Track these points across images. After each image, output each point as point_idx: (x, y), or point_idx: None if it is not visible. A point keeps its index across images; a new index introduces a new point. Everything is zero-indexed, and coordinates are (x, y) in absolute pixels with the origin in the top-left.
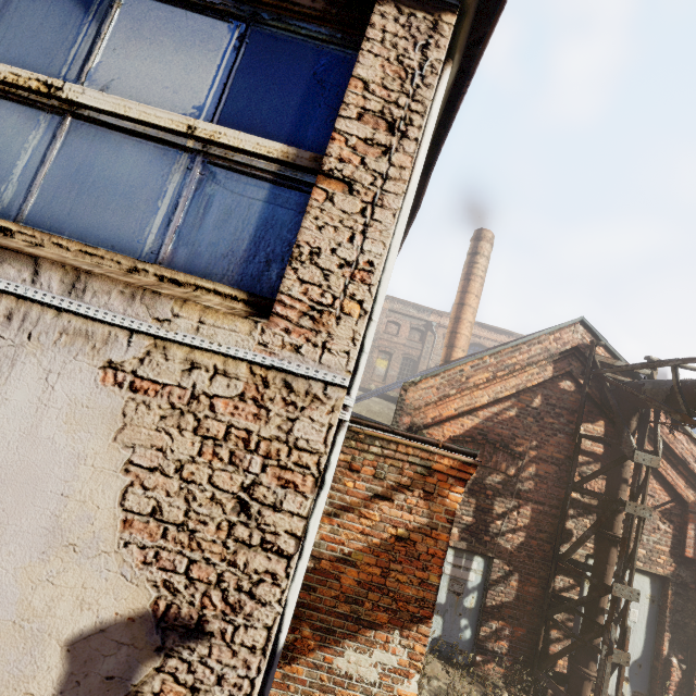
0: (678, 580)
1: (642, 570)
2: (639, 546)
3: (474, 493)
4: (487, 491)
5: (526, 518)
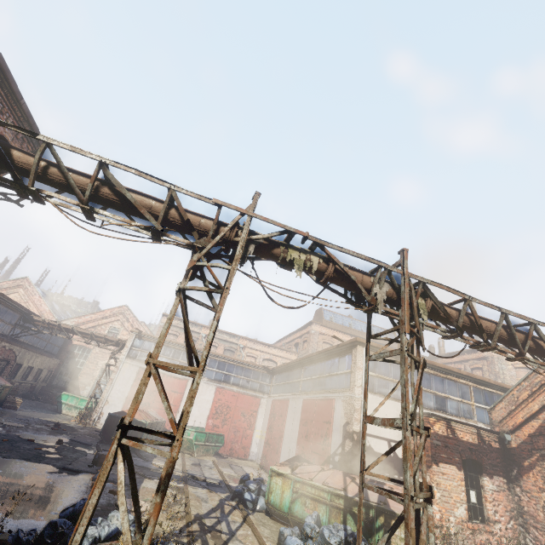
0: None
1: None
2: None
3: None
4: None
5: None
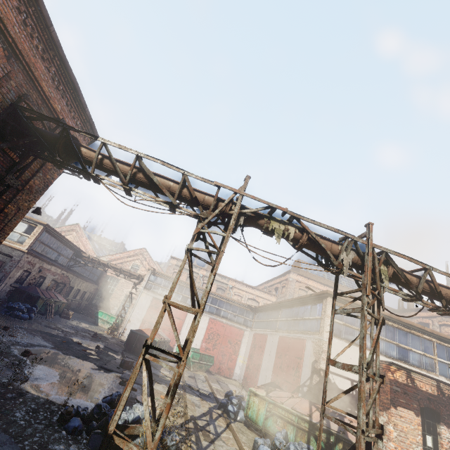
0: None
1: None
2: None
3: None
4: None
5: None
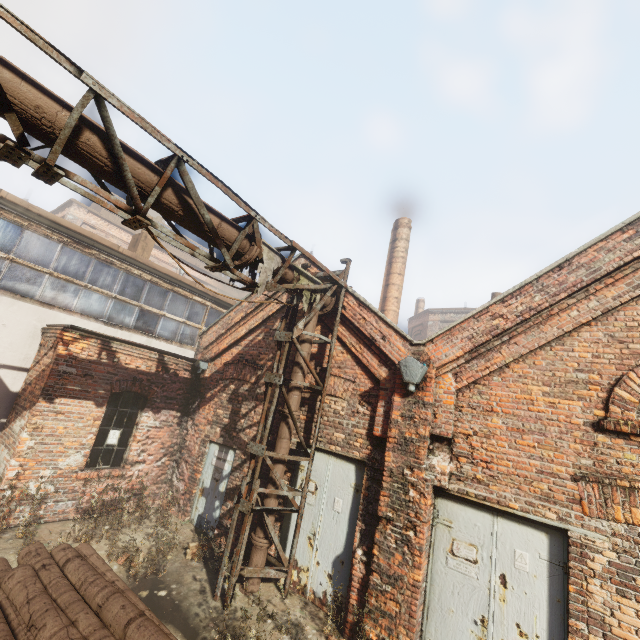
0: (375, 464)
1: (348, 457)
2: (340, 431)
3: (232, 400)
4: (239, 397)
5: (259, 415)
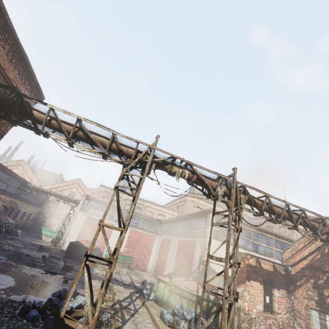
0: None
1: None
2: None
3: (315, 287)
4: (319, 286)
5: None
